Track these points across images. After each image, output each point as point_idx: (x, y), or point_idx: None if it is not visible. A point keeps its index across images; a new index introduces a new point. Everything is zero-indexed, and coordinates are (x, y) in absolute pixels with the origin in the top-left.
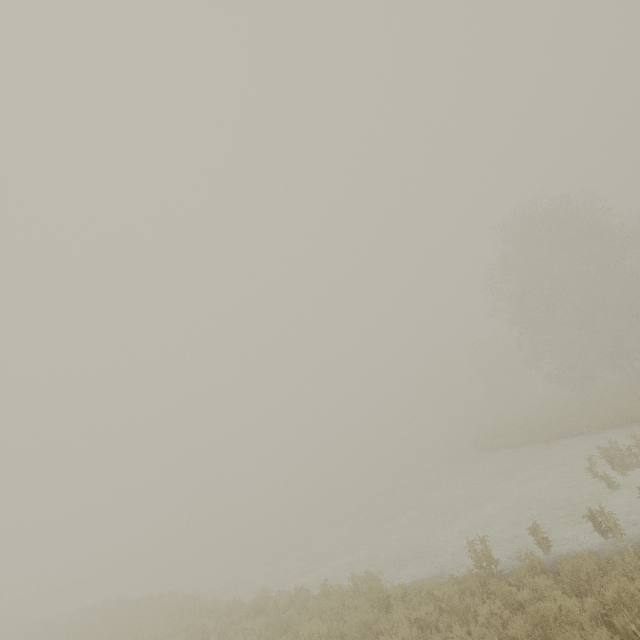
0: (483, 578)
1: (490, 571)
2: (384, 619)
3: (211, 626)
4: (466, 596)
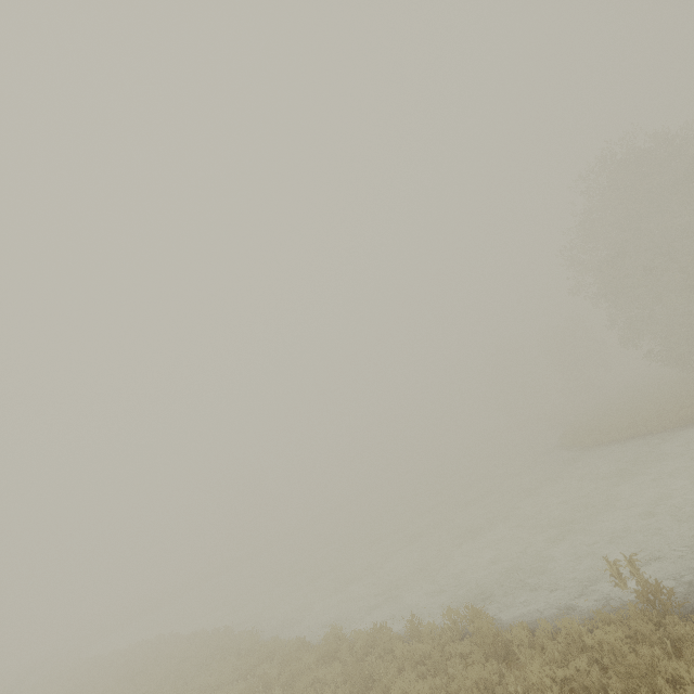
0: (651, 615)
1: (663, 606)
2: (511, 676)
3: (274, 674)
4: (637, 645)
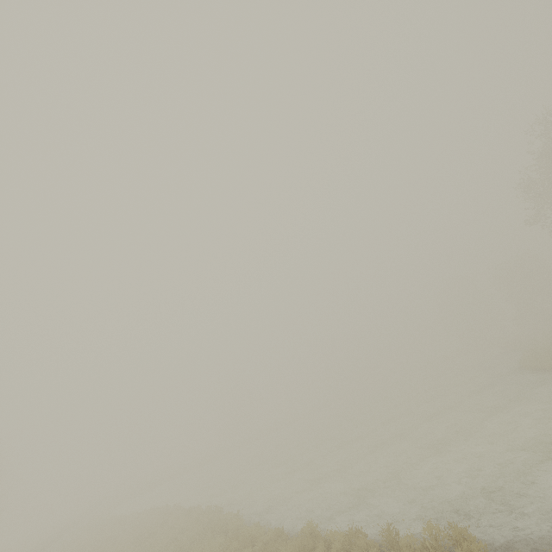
0: None
1: None
2: None
3: None
4: None
